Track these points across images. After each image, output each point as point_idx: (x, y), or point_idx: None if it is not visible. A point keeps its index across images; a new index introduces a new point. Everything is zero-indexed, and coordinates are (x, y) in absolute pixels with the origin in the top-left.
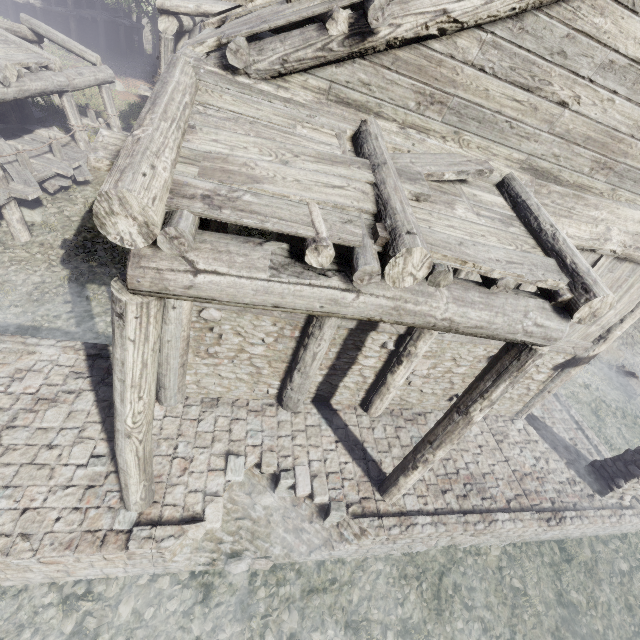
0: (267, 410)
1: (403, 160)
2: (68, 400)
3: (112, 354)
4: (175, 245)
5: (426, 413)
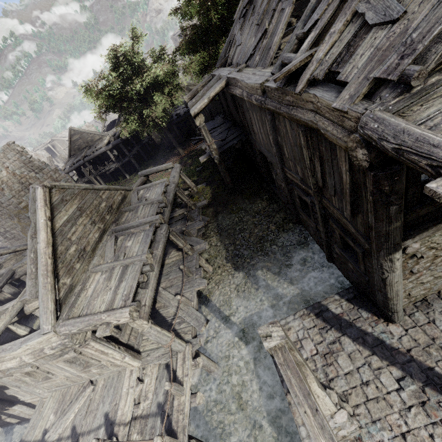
0: None
1: None
2: (338, 348)
3: None
4: None
5: None
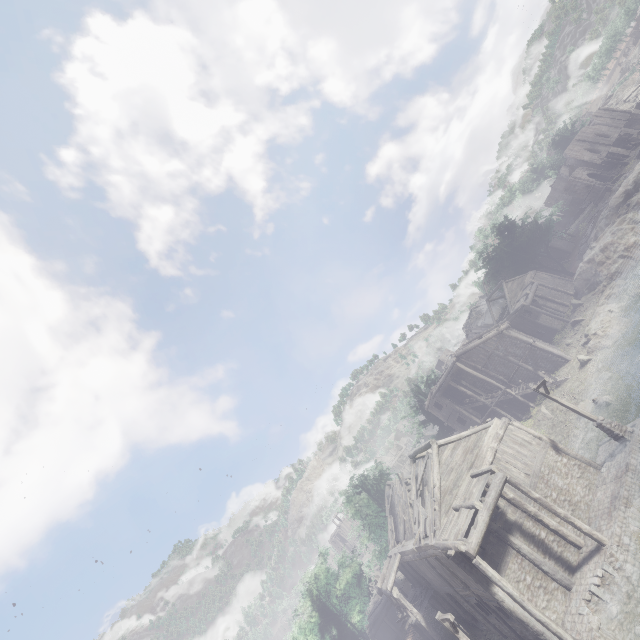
0: (570, 597)
1: (462, 501)
2: None
3: (491, 577)
4: (467, 542)
5: (589, 517)
